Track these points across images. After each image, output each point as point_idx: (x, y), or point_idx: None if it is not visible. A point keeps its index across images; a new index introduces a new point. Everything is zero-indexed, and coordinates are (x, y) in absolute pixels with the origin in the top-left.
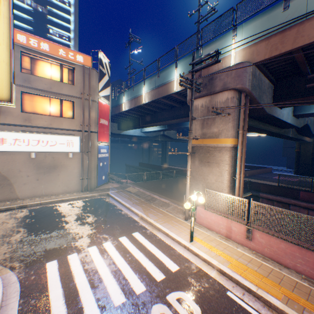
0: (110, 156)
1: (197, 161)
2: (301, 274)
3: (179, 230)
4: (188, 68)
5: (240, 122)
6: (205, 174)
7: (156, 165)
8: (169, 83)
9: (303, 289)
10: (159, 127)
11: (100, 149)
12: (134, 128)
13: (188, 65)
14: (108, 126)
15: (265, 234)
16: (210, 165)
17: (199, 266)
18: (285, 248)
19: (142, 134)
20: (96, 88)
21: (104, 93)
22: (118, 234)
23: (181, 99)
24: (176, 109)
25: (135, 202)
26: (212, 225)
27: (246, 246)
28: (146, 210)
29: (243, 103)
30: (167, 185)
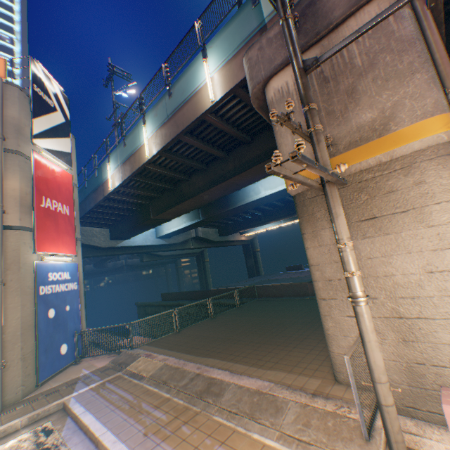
0: (83, 287)
1: (329, 227)
2: None
3: None
4: (233, 43)
5: (444, 69)
6: (373, 262)
7: (195, 291)
8: (195, 95)
9: None
10: (188, 221)
11: (45, 273)
12: (142, 230)
13: (231, 39)
14: (70, 218)
15: None
16: (383, 226)
17: None
18: None
19: (160, 241)
20: (23, 126)
21: (52, 144)
22: None
23: (226, 129)
24: (216, 164)
25: (154, 422)
26: None
27: None
28: None
29: (429, 19)
30: (232, 326)
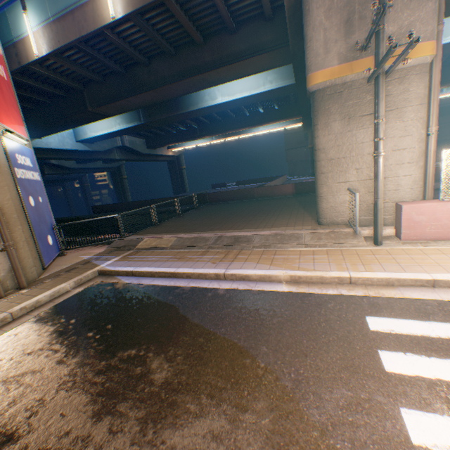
0: (43, 181)
1: (339, 120)
2: None
3: (426, 263)
4: None
5: (440, 5)
6: (363, 145)
7: (138, 201)
8: None
9: None
10: (124, 123)
11: (13, 153)
12: (66, 127)
13: None
14: (9, 86)
15: None
16: None
17: None
18: None
19: (81, 147)
20: None
21: None
22: (351, 357)
23: (220, 6)
24: (189, 51)
25: (213, 259)
26: None
27: None
28: (272, 261)
29: None
30: (210, 217)
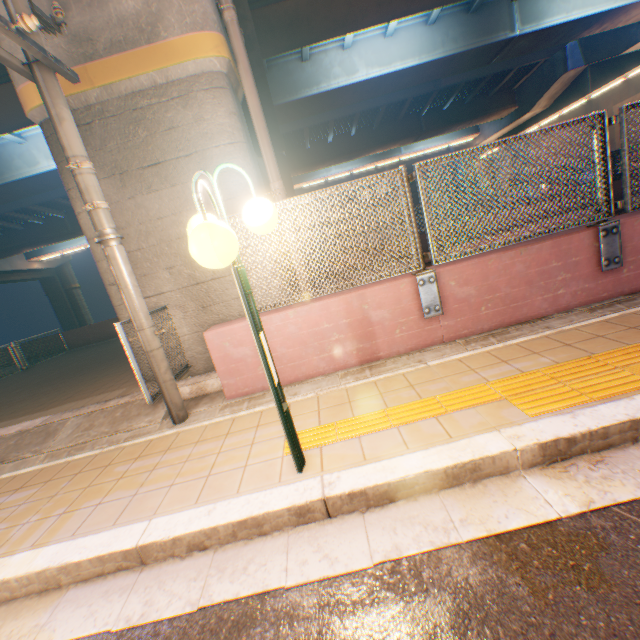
0: None
1: (106, 179)
2: (573, 309)
3: (192, 474)
4: None
5: None
6: (166, 223)
7: None
8: None
9: (639, 321)
10: None
11: None
12: None
13: None
14: None
15: (471, 265)
16: (171, 175)
17: (483, 531)
18: (526, 268)
19: None
20: None
21: None
22: None
23: None
24: None
25: None
26: (300, 360)
27: (432, 344)
28: None
29: None
30: (3, 392)
